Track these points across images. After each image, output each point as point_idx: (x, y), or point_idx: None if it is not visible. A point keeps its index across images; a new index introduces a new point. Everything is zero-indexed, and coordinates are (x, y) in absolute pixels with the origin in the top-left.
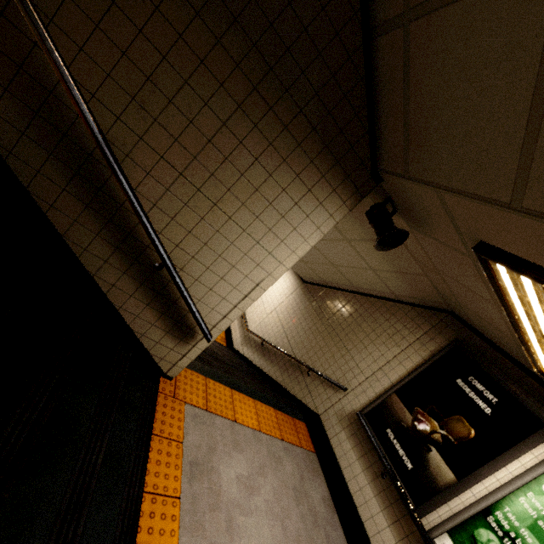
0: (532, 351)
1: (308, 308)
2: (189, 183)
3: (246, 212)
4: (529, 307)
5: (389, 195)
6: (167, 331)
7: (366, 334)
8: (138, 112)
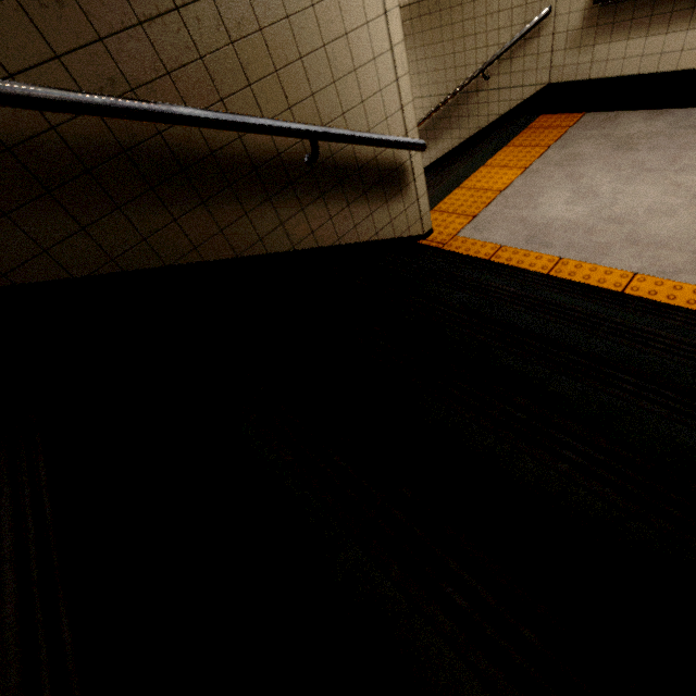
0: None
1: None
2: (195, 5)
3: None
4: None
5: None
6: (385, 201)
7: None
8: (44, 7)
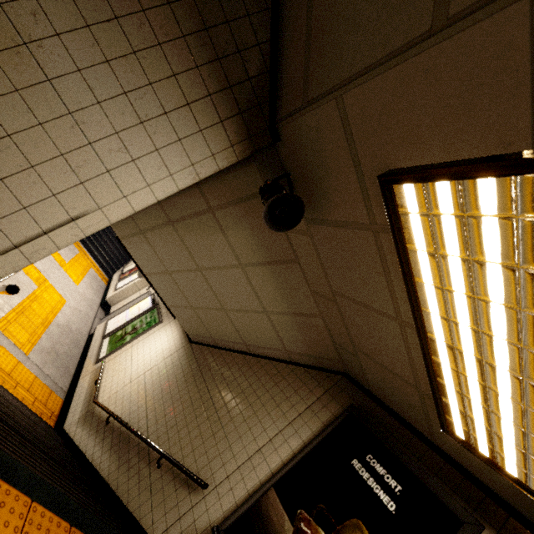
0: (441, 388)
1: (186, 371)
2: None
3: (82, 87)
4: (444, 275)
5: (287, 168)
6: None
7: (250, 402)
8: None
